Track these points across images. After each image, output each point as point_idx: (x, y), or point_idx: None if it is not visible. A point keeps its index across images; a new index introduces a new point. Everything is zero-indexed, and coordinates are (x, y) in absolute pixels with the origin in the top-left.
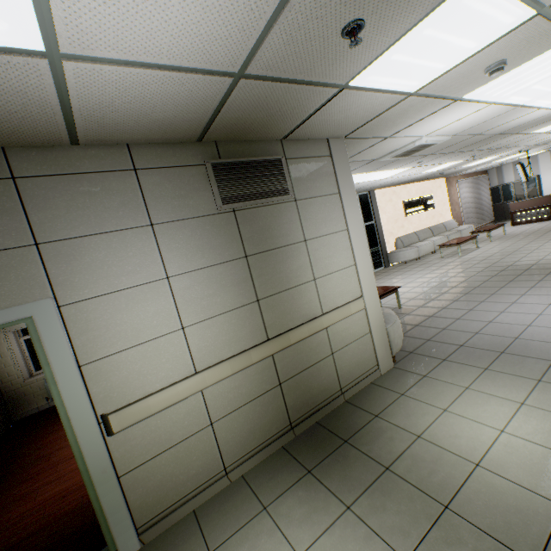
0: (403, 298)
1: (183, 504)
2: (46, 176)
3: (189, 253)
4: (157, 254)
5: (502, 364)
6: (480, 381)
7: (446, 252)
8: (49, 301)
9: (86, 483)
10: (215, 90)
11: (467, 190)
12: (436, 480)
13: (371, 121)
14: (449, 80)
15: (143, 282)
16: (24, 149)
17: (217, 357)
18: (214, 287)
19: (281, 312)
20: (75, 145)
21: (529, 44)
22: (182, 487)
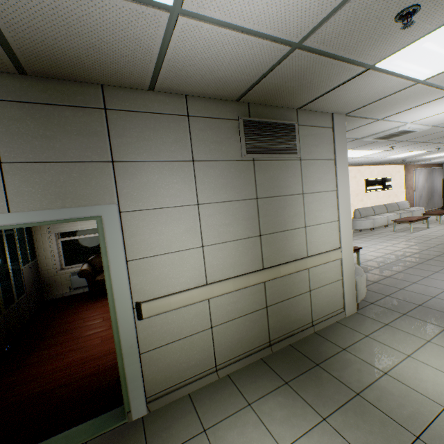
0: (360, 258)
1: (182, 387)
2: (126, 111)
3: (216, 188)
4: (193, 184)
5: None
6: (441, 338)
7: (398, 227)
8: (114, 207)
9: (117, 353)
10: (272, 57)
11: (422, 178)
12: (406, 413)
13: (374, 103)
14: None
15: (180, 205)
16: (116, 88)
17: (223, 275)
18: (230, 218)
19: (276, 248)
20: (150, 90)
21: None
22: (183, 373)
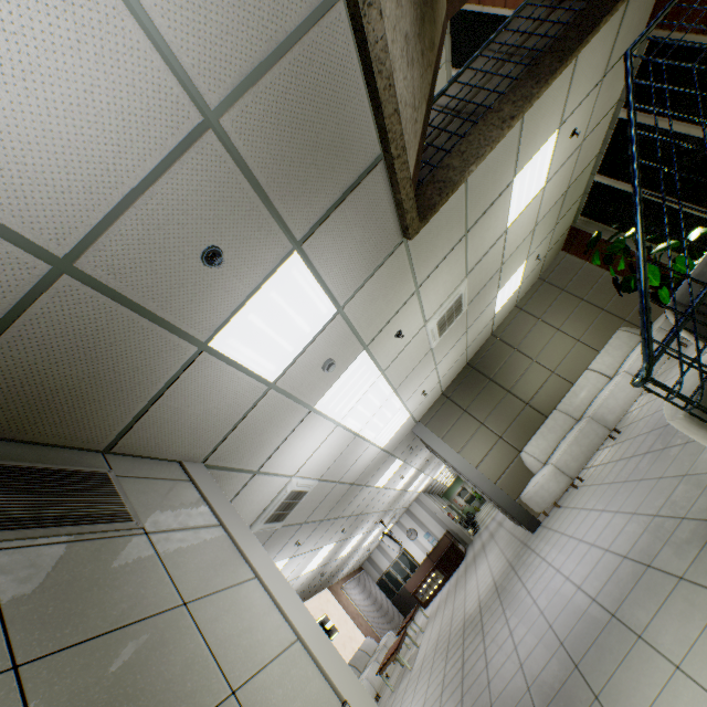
0: None
1: None
2: None
3: None
4: None
5: (596, 671)
6: None
7: (392, 682)
8: None
9: None
10: (10, 280)
11: (358, 593)
12: None
13: (236, 429)
14: (300, 373)
15: None
16: None
17: None
18: None
19: None
20: None
21: (342, 345)
22: None
